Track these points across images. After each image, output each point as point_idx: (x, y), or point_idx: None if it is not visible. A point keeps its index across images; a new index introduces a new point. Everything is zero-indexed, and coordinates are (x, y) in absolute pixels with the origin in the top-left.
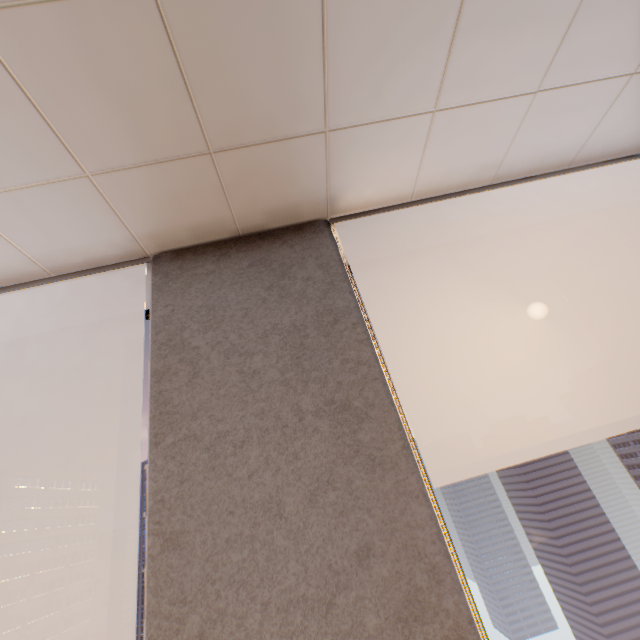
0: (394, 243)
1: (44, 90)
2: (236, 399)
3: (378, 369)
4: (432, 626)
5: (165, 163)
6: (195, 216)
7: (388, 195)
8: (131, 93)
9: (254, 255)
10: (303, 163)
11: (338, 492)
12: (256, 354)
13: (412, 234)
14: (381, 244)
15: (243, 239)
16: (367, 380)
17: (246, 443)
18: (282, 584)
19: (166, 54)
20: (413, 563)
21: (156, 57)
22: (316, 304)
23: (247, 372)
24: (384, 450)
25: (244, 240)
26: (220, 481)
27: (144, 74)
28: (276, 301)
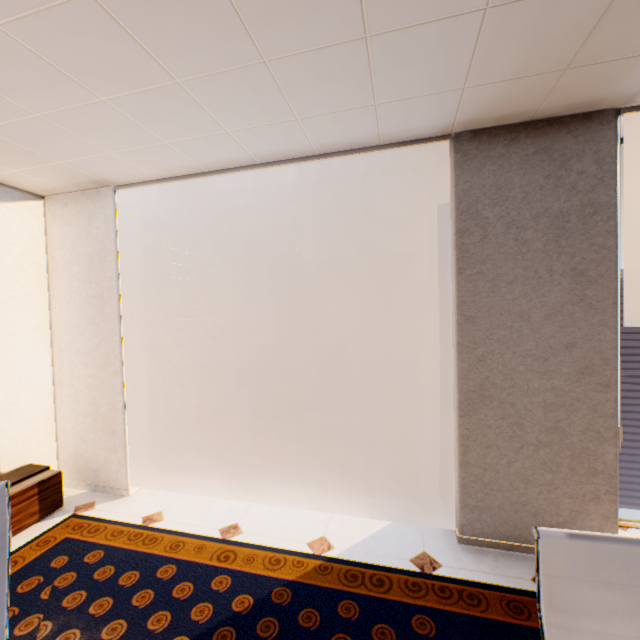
0: None
1: (489, 43)
2: (510, 257)
3: (614, 254)
4: (594, 378)
5: (524, 78)
6: (510, 109)
7: None
8: (546, 38)
9: (539, 143)
10: (638, 70)
11: (563, 317)
12: (528, 229)
13: None
14: None
15: (532, 124)
16: (603, 260)
17: (513, 283)
18: (523, 348)
19: (598, 12)
20: (595, 355)
21: (588, 15)
22: (582, 197)
23: (520, 241)
24: (599, 303)
25: (533, 126)
26: (496, 299)
27: (568, 26)
28: (550, 190)
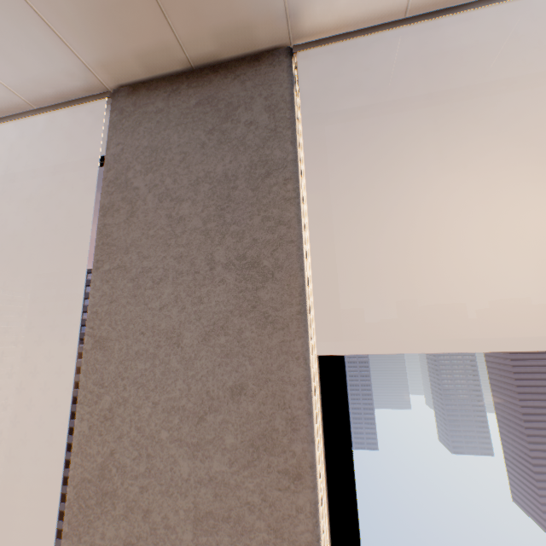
0: (381, 86)
1: None
2: (161, 241)
3: (297, 232)
4: (277, 459)
5: None
6: (137, 39)
7: (370, 7)
8: None
9: (203, 92)
10: None
11: (228, 338)
12: (185, 201)
13: (405, 73)
14: (363, 87)
15: (196, 72)
16: (282, 241)
17: (163, 281)
18: (170, 394)
19: None
20: (277, 410)
21: None
22: (252, 153)
23: (174, 217)
24: (279, 311)
25: (196, 74)
26: (138, 307)
27: None
28: (214, 147)
